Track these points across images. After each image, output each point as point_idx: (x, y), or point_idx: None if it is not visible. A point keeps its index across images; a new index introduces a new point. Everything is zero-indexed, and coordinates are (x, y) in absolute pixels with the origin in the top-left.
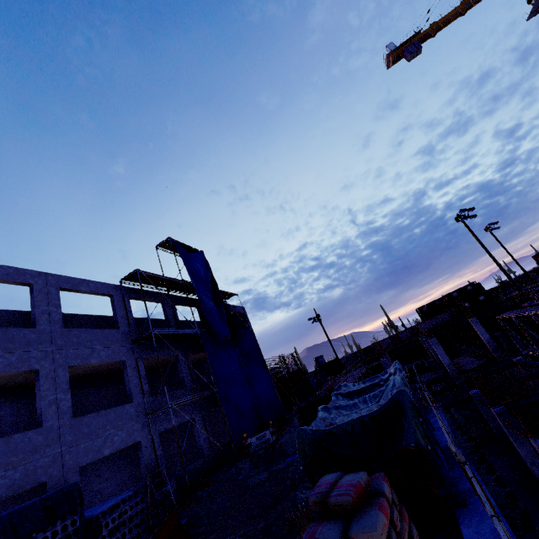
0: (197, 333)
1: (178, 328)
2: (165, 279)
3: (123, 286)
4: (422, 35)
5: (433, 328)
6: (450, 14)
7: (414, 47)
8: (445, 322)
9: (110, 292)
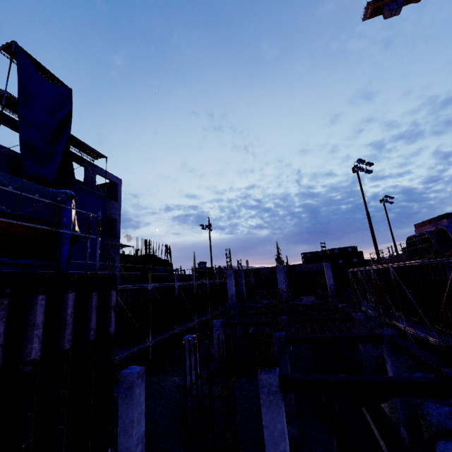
0: None
1: None
2: None
3: None
4: None
5: (307, 271)
6: None
7: (395, 5)
8: (318, 269)
9: None
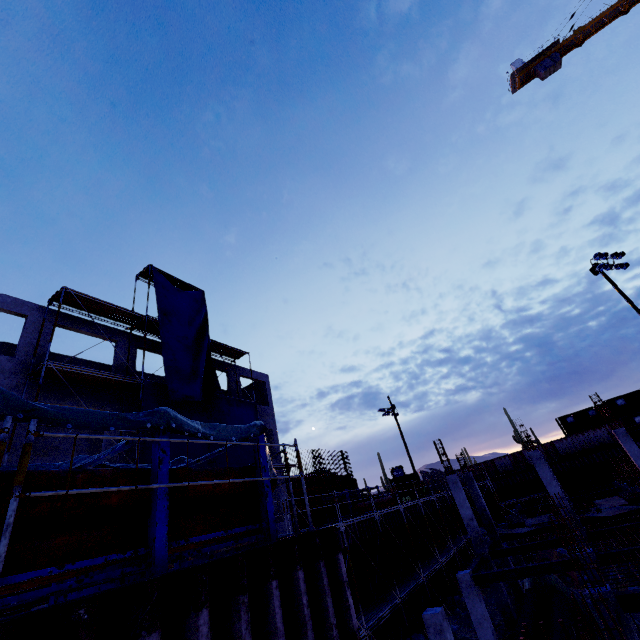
0: (139, 383)
1: (126, 377)
2: (118, 309)
3: (53, 310)
4: (562, 45)
5: (580, 449)
6: (605, 14)
7: (550, 61)
8: (600, 442)
9: (26, 312)
